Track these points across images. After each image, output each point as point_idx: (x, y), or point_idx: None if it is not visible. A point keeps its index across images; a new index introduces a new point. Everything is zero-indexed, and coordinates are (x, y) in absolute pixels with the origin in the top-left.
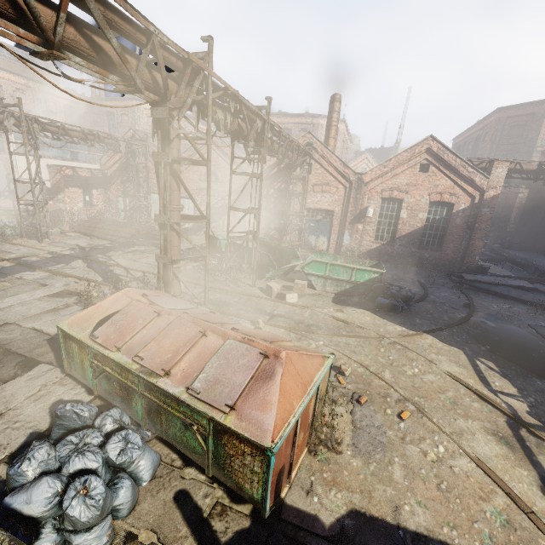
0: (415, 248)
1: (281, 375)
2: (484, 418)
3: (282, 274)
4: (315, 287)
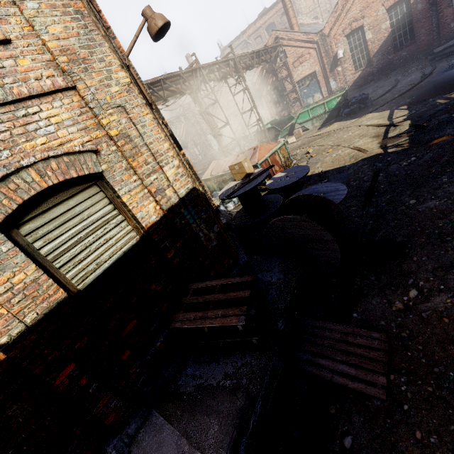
0: (391, 55)
1: (258, 150)
2: (373, 133)
3: (288, 133)
4: (308, 128)
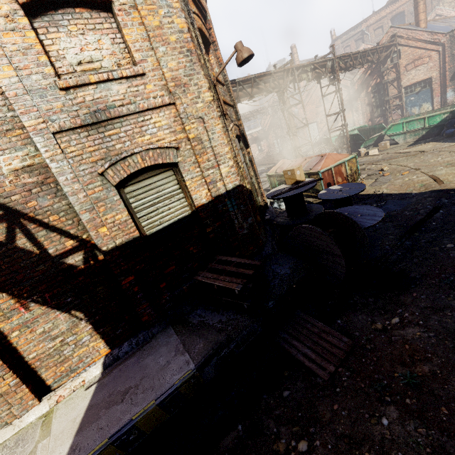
0: None
1: (325, 158)
2: None
3: (374, 144)
4: (398, 142)
